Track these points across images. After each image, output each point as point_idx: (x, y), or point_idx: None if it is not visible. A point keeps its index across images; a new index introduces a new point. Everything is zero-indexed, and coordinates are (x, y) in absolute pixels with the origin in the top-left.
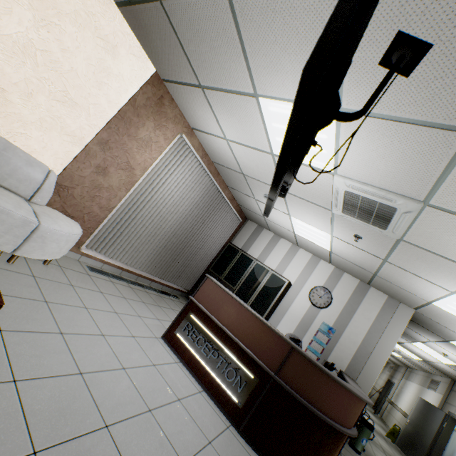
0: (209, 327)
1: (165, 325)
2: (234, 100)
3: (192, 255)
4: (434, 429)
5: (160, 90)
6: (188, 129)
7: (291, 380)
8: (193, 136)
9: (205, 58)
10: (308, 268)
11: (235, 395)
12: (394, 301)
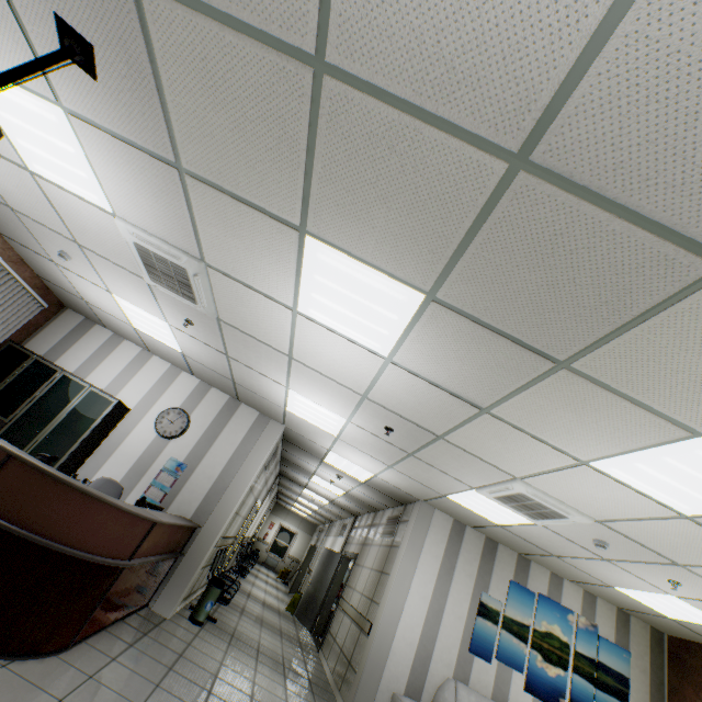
0: None
1: None
2: None
3: None
4: (331, 577)
5: None
6: None
7: None
8: None
9: None
10: (163, 383)
11: None
12: (266, 418)
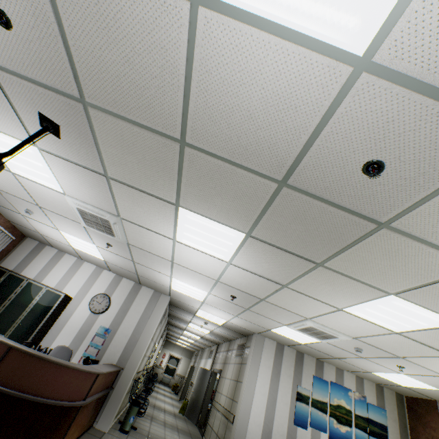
0: None
1: None
2: None
3: None
4: (206, 386)
5: None
6: None
7: (5, 378)
8: None
9: None
10: (92, 279)
11: None
12: (158, 293)
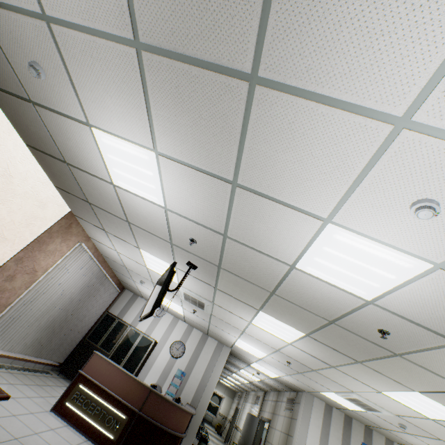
0: (94, 391)
1: (49, 400)
2: (126, 243)
3: (71, 329)
4: (254, 433)
5: (71, 220)
6: (87, 237)
7: (149, 411)
8: (90, 241)
9: (112, 226)
10: (171, 327)
11: (112, 434)
12: (221, 344)
